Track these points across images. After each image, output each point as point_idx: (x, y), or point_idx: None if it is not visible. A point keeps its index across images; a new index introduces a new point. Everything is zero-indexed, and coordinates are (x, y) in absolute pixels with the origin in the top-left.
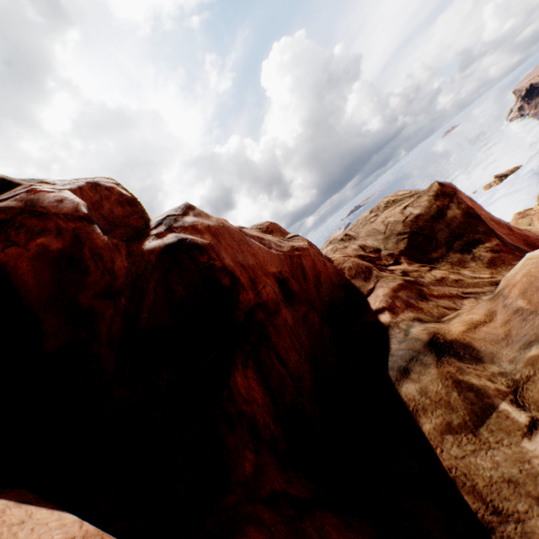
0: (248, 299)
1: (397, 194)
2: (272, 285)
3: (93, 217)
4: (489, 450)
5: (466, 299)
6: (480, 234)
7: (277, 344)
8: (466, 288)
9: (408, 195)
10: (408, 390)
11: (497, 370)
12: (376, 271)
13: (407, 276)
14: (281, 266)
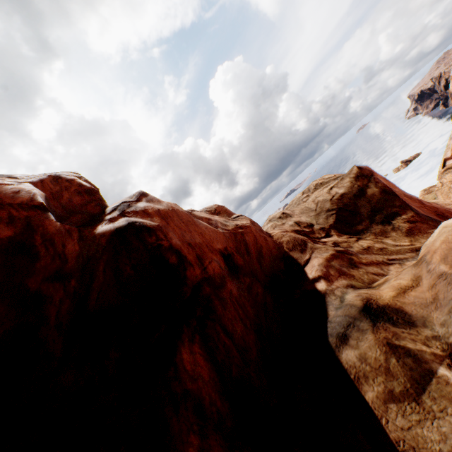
0: (194, 275)
1: (323, 178)
2: (218, 260)
3: (51, 206)
4: (435, 420)
5: (391, 265)
6: (397, 208)
7: (223, 316)
8: (390, 255)
9: (333, 178)
10: (348, 356)
11: (430, 334)
12: (311, 243)
13: (337, 247)
14: (226, 243)
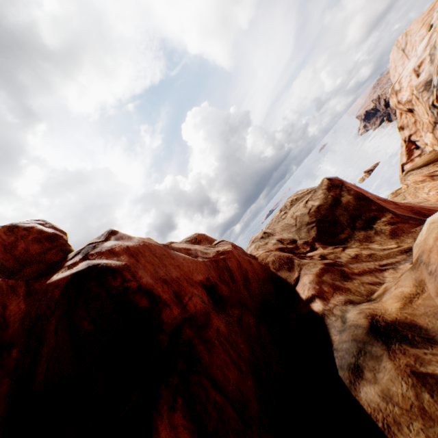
0: (172, 316)
1: (297, 194)
2: (199, 293)
3: None
4: None
5: (385, 271)
6: (374, 211)
7: (210, 364)
8: (380, 260)
9: (306, 193)
10: (368, 396)
11: None
12: (297, 260)
13: (325, 259)
14: (208, 272)
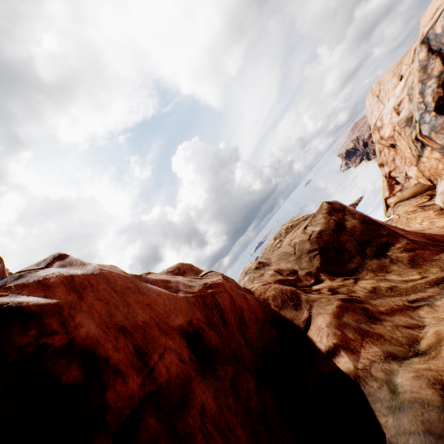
0: (126, 393)
1: (292, 221)
2: (177, 347)
3: None
4: None
5: (419, 309)
6: (386, 237)
7: None
8: (407, 295)
9: (302, 219)
10: None
11: None
12: (304, 294)
13: (337, 293)
14: (191, 312)
